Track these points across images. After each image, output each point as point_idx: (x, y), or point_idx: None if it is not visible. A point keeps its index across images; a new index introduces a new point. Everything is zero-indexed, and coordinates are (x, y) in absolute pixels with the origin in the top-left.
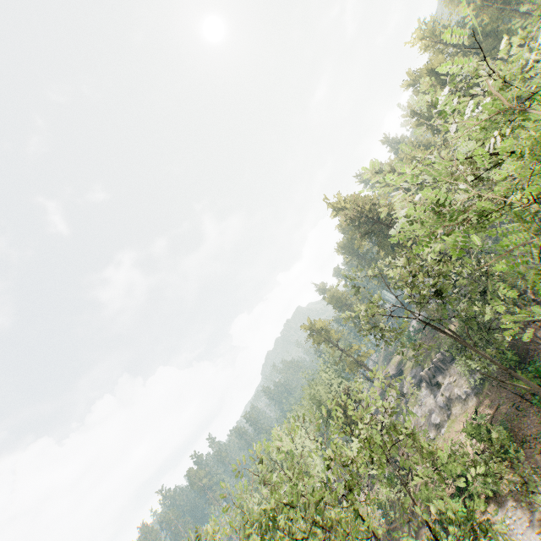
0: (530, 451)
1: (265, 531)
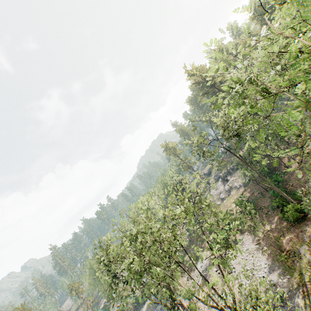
0: (262, 213)
1: (132, 241)
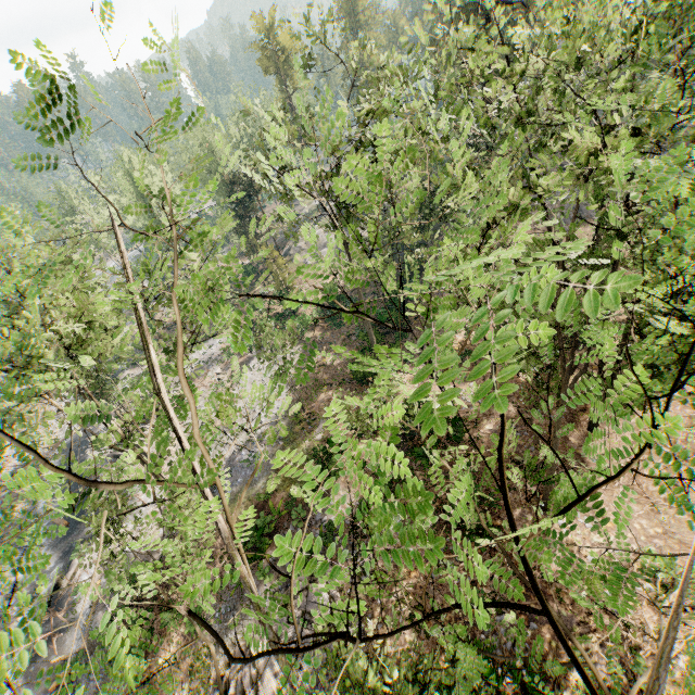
0: (345, 331)
1: None
